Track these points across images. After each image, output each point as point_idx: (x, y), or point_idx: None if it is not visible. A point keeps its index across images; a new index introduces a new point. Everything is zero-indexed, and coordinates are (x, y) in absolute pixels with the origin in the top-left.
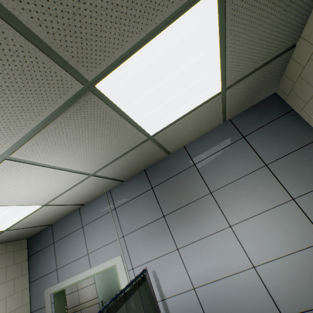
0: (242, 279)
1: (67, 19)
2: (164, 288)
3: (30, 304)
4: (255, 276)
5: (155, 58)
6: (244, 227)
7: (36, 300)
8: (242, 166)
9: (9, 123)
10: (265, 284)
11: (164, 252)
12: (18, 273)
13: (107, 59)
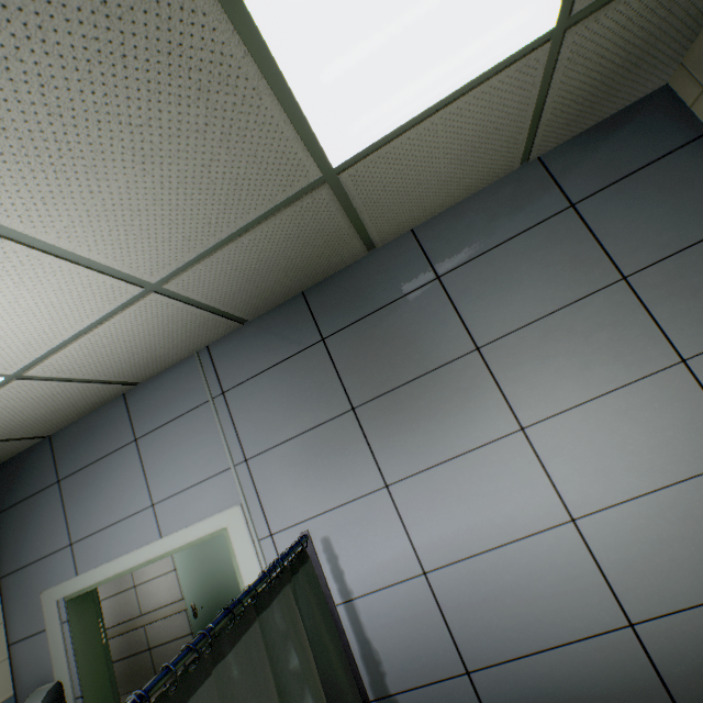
0: (542, 549)
1: None
2: (350, 576)
3: (4, 627)
4: (574, 539)
5: None
6: (556, 429)
7: (20, 616)
8: (564, 281)
9: None
10: (596, 558)
11: (353, 493)
12: None
13: None
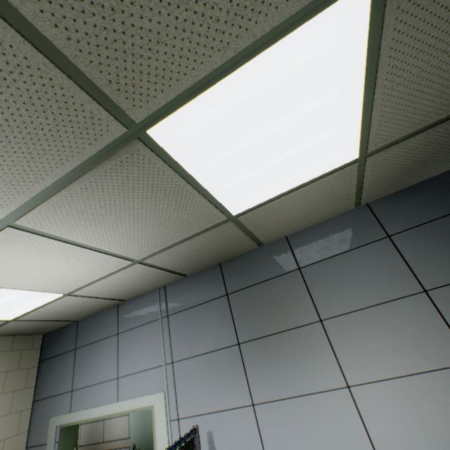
0: None
1: (100, 18)
2: None
3: (27, 434)
4: None
5: (249, 96)
6: (373, 393)
7: (37, 430)
8: (381, 285)
9: (11, 176)
10: None
11: (231, 404)
12: (21, 384)
13: (167, 90)
